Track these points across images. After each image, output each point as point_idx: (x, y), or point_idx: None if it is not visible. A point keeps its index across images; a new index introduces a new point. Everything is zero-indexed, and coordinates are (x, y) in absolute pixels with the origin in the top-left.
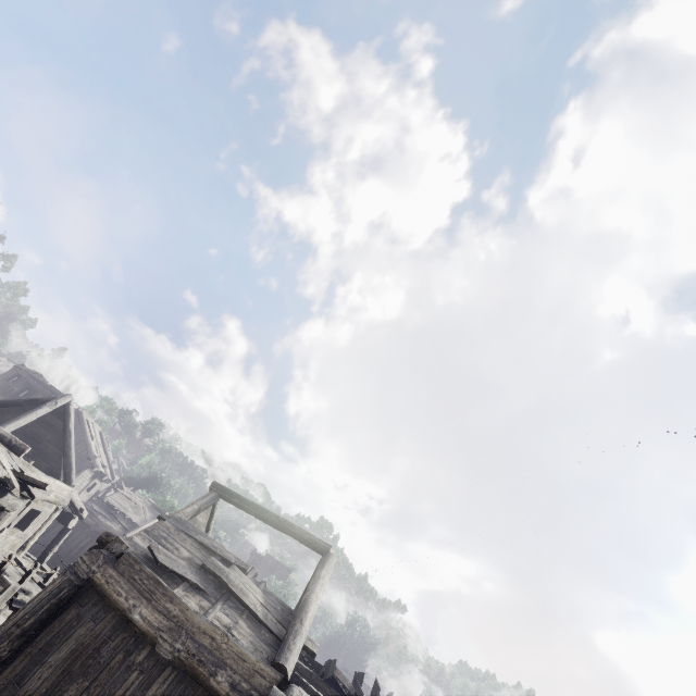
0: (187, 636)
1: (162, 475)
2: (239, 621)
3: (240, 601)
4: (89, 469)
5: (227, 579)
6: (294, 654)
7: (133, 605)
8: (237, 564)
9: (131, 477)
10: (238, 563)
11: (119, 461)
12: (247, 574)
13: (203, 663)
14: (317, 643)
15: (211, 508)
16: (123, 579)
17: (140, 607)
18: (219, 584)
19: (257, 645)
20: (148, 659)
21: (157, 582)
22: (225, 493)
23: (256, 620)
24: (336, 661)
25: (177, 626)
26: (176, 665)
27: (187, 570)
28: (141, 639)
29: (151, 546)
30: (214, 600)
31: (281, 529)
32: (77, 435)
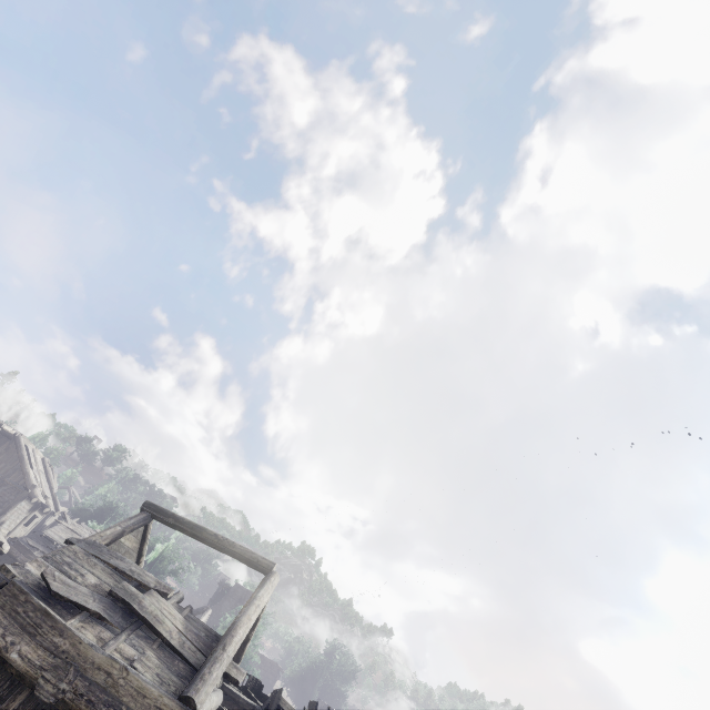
0: (76, 674)
1: (118, 504)
2: (147, 652)
3: (153, 630)
4: (27, 500)
5: (140, 605)
6: (208, 684)
7: (11, 642)
8: (157, 589)
9: (81, 509)
10: (158, 588)
11: (70, 492)
12: (168, 599)
13: (93, 704)
14: (244, 670)
15: (142, 530)
16: (3, 612)
17: (20, 644)
18: (129, 612)
19: (164, 677)
20: (25, 705)
21: (45, 613)
22: (158, 512)
23: (170, 649)
24: (313, 694)
25: (65, 663)
26: (60, 708)
27: (89, 598)
28: (19, 683)
29: (45, 573)
30: (119, 630)
31: (220, 548)
32: (13, 463)
